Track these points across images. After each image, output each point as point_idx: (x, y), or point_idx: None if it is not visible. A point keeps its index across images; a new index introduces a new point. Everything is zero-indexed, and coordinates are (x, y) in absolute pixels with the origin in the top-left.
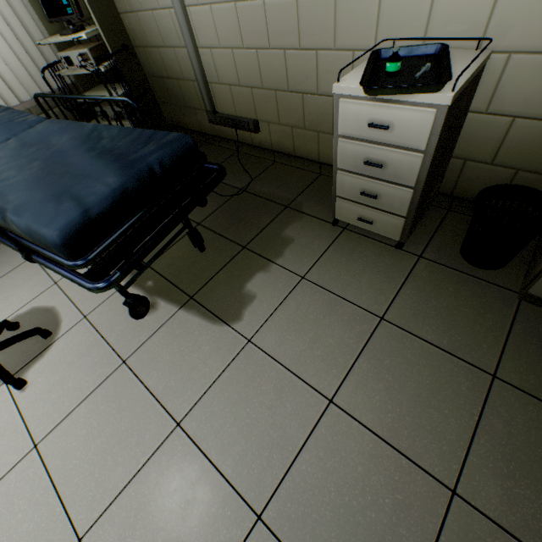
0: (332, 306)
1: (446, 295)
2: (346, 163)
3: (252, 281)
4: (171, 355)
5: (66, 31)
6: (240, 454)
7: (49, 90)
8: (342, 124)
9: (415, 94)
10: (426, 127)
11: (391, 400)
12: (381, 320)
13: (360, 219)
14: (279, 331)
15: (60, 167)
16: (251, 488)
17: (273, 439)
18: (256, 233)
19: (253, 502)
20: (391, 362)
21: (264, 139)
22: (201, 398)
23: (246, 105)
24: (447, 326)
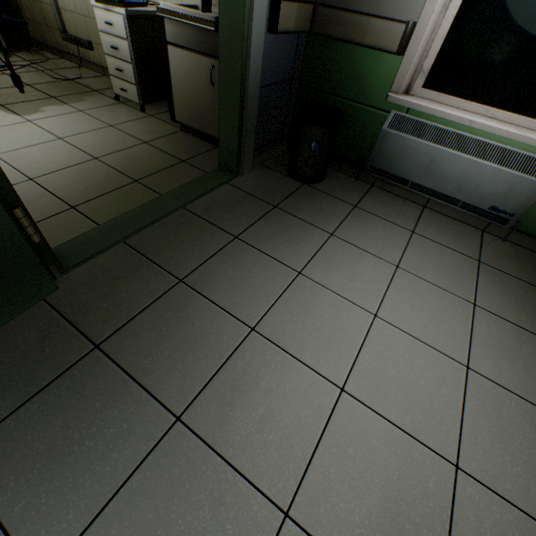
0: (89, 120)
1: (151, 126)
2: (107, 50)
3: (49, 107)
4: None
5: None
6: None
7: None
8: (99, 23)
9: (116, 8)
10: (123, 26)
11: (92, 142)
12: (111, 126)
13: (121, 89)
14: (51, 121)
15: None
16: None
17: (20, 143)
18: (66, 95)
19: None
20: (103, 135)
21: (98, 57)
22: None
23: (84, 29)
24: (141, 132)
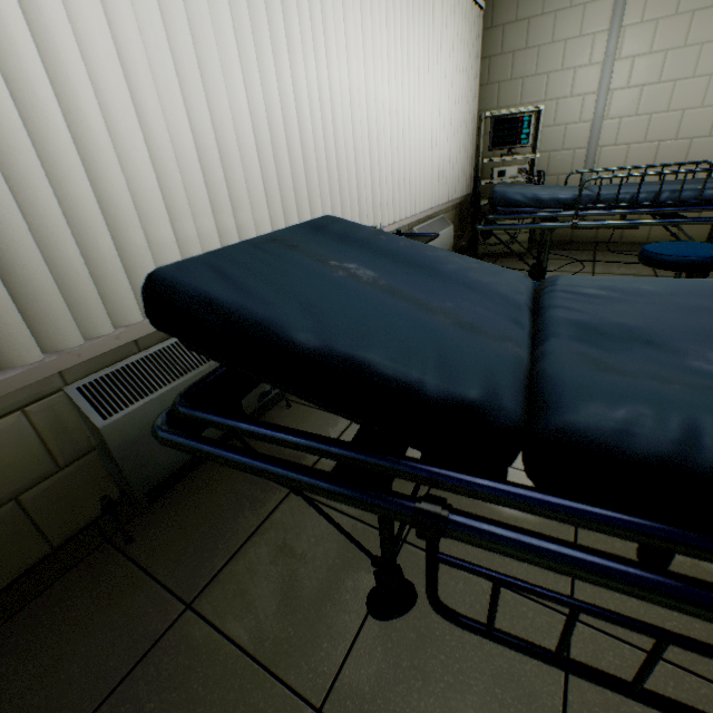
0: None
1: None
2: None
3: None
4: None
5: (513, 154)
6: None
7: (462, 195)
8: None
9: None
10: None
11: None
12: None
13: None
14: None
15: (712, 184)
16: None
17: None
18: None
19: None
20: None
21: (639, 234)
22: None
23: None
24: None
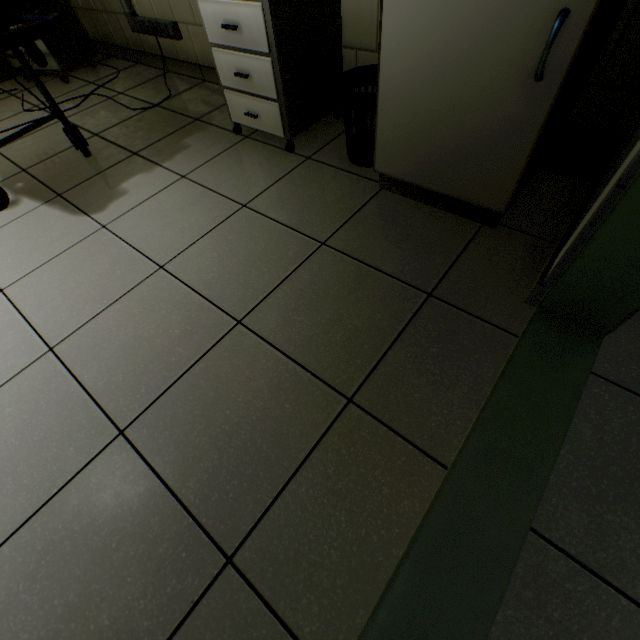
0: (201, 198)
1: (316, 187)
2: (214, 34)
3: (130, 181)
4: (18, 240)
5: None
6: (55, 308)
7: None
8: None
9: None
10: None
11: (219, 264)
12: (243, 207)
13: (246, 114)
14: (138, 219)
15: None
16: (53, 331)
17: (92, 297)
18: (154, 142)
19: (51, 340)
20: (235, 238)
21: (189, 50)
22: (35, 271)
23: (161, 1)
24: (303, 210)
